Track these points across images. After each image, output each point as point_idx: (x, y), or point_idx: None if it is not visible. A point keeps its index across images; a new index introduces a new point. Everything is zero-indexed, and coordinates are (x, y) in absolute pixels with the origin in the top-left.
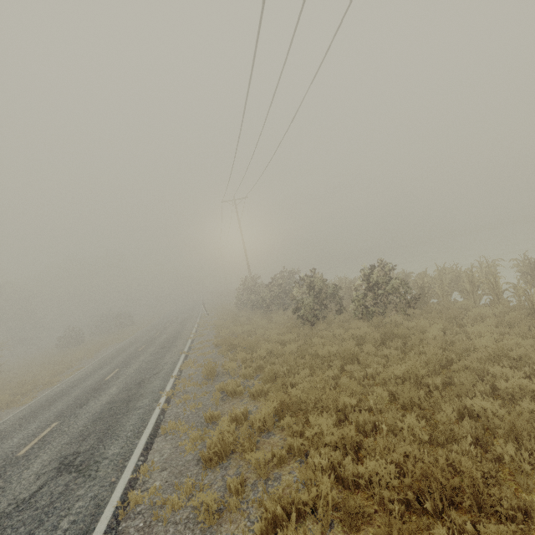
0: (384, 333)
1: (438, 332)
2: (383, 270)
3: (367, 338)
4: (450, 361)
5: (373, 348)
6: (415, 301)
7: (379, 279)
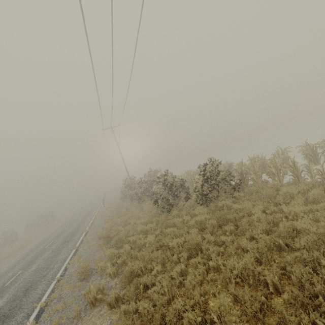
0: (220, 216)
1: (261, 213)
2: (213, 165)
3: (207, 224)
4: (278, 245)
5: (212, 237)
6: (238, 186)
7: (211, 173)
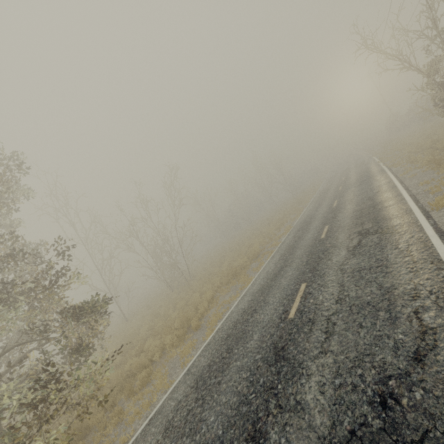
0: None
1: None
2: None
3: None
4: None
5: None
6: None
7: None
